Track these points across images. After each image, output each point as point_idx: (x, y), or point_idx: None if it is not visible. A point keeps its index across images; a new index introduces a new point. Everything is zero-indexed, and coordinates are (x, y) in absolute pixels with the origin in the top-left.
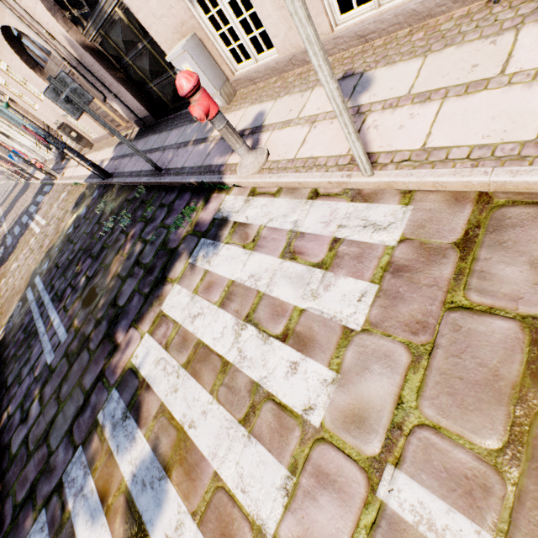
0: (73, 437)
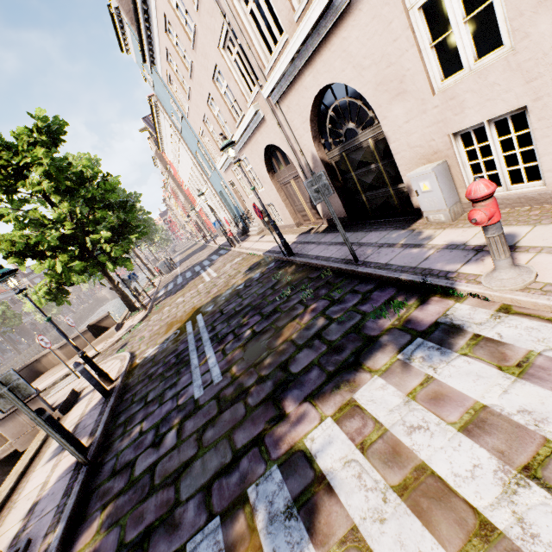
0: (210, 498)
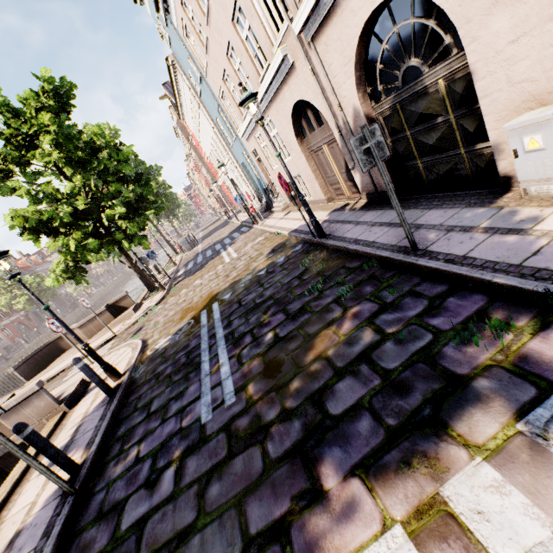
0: None
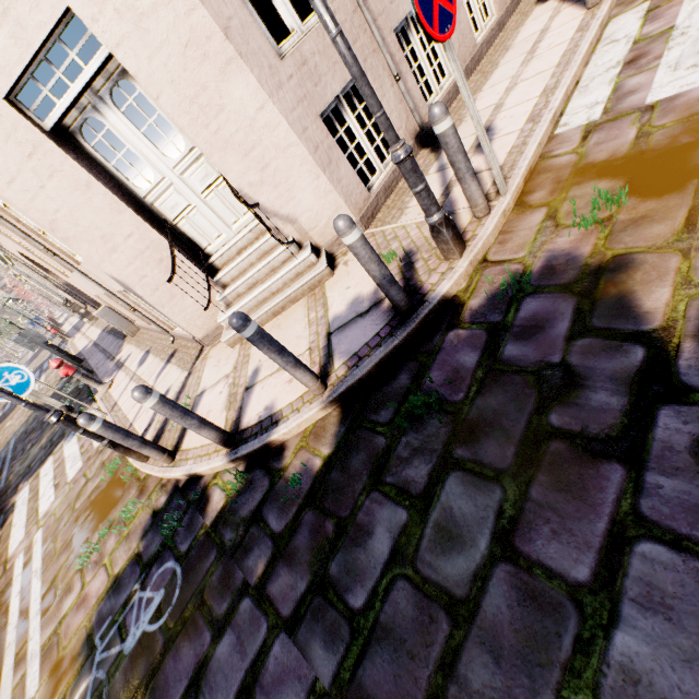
0: None
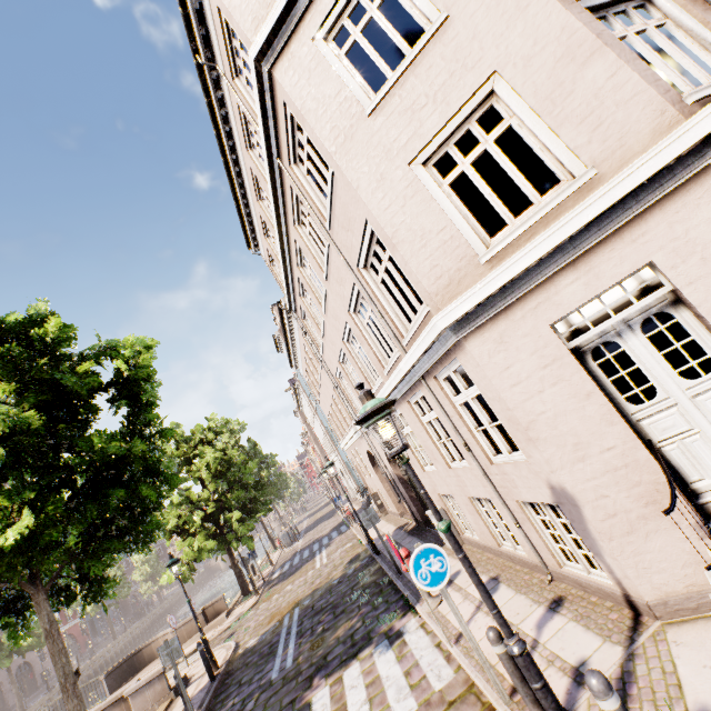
0: None
